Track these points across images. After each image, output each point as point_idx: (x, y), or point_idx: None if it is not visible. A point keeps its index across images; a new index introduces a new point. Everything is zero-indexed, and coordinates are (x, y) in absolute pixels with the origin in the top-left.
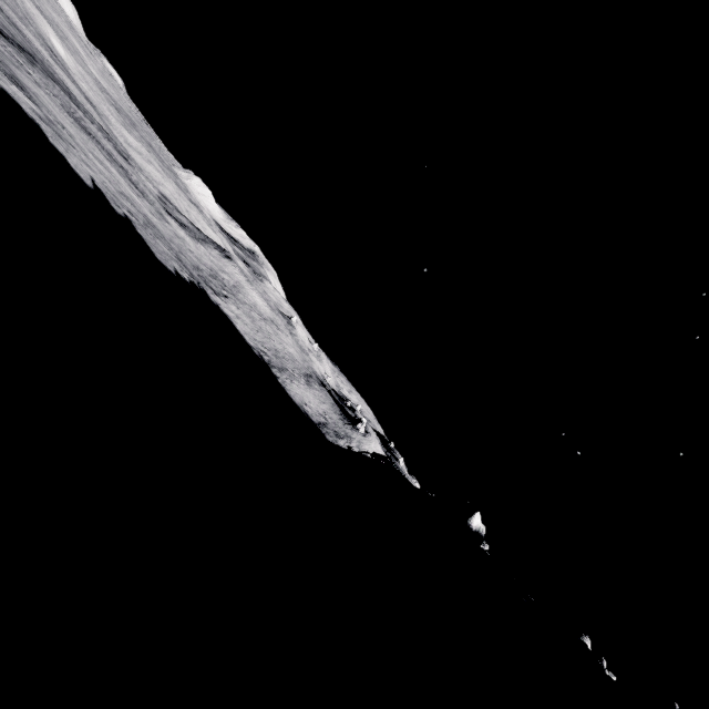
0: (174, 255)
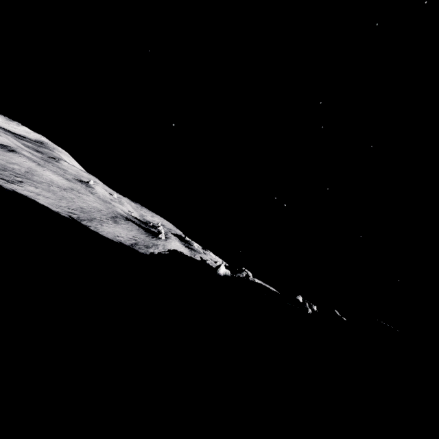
0: None
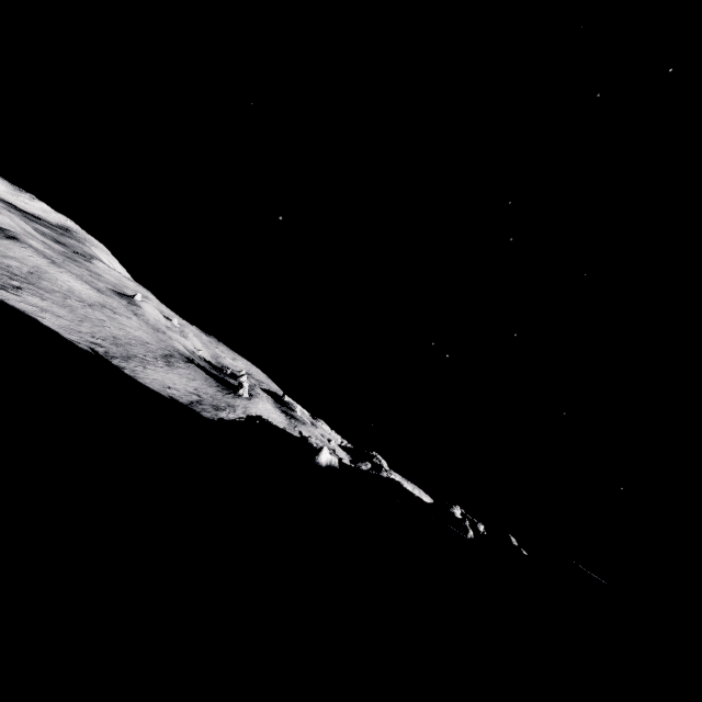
0: None
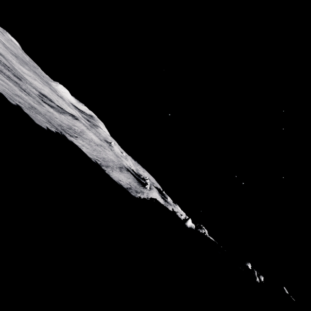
0: (46, 120)
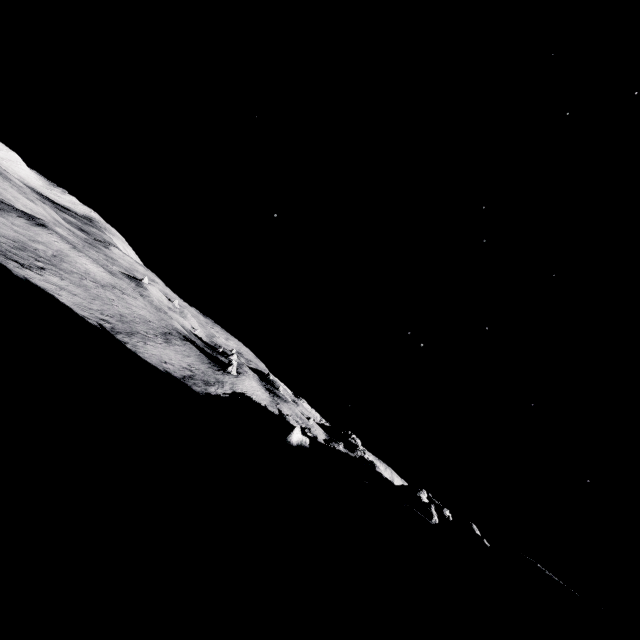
0: None
